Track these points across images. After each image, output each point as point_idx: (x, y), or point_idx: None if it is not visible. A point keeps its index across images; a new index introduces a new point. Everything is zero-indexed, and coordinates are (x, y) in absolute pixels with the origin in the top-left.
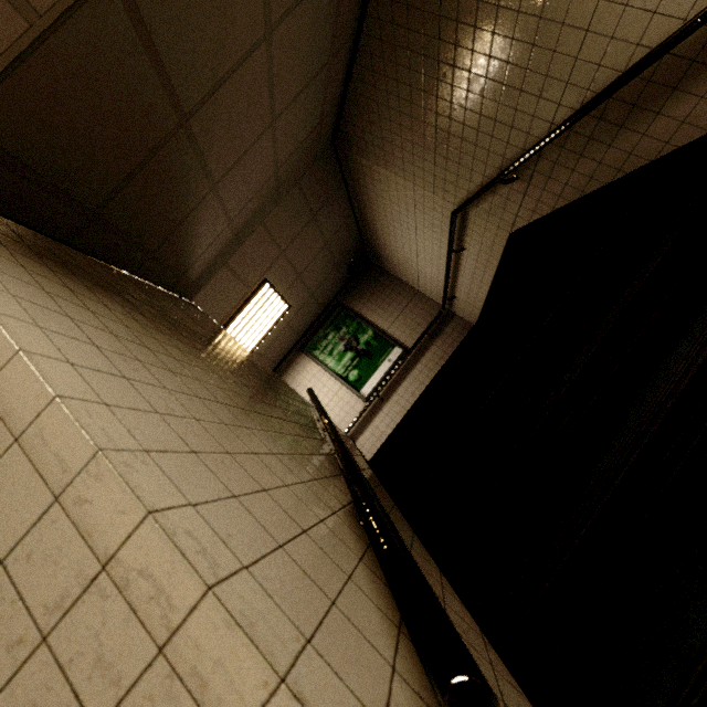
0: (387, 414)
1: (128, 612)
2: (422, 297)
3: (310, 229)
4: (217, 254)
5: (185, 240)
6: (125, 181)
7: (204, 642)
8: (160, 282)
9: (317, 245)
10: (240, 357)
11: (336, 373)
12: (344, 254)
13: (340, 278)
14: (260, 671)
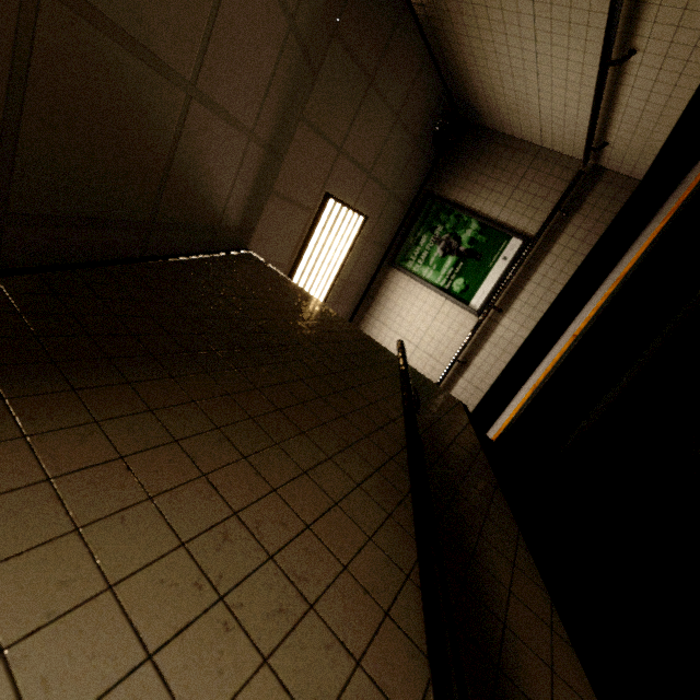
0: (507, 328)
1: None
2: (548, 155)
3: (370, 101)
4: (252, 184)
5: (191, 186)
6: (6, 142)
7: None
8: (189, 248)
9: (385, 123)
10: (295, 336)
11: (436, 286)
12: (424, 123)
13: (425, 159)
14: None
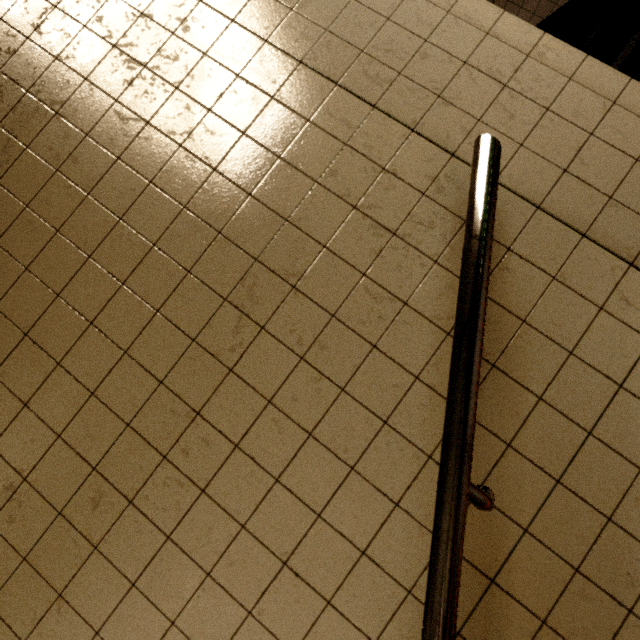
0: None
1: (428, 4)
2: None
3: None
4: None
5: None
6: None
7: (467, 6)
8: None
9: None
10: None
11: None
12: None
13: None
14: (494, 10)
